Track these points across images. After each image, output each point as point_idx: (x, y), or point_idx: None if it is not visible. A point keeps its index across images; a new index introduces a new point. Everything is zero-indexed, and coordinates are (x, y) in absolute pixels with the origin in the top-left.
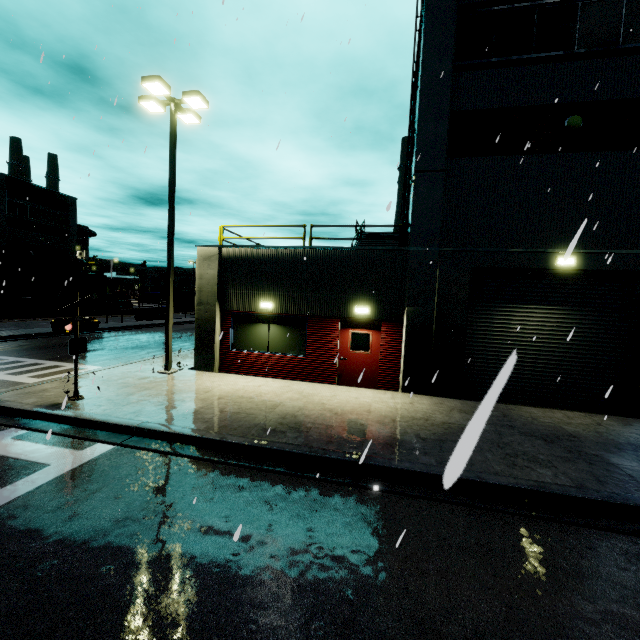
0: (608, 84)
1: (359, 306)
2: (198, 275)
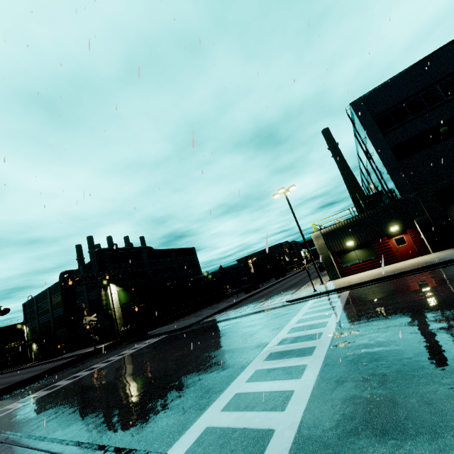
0: (449, 112)
1: (392, 227)
2: (315, 244)
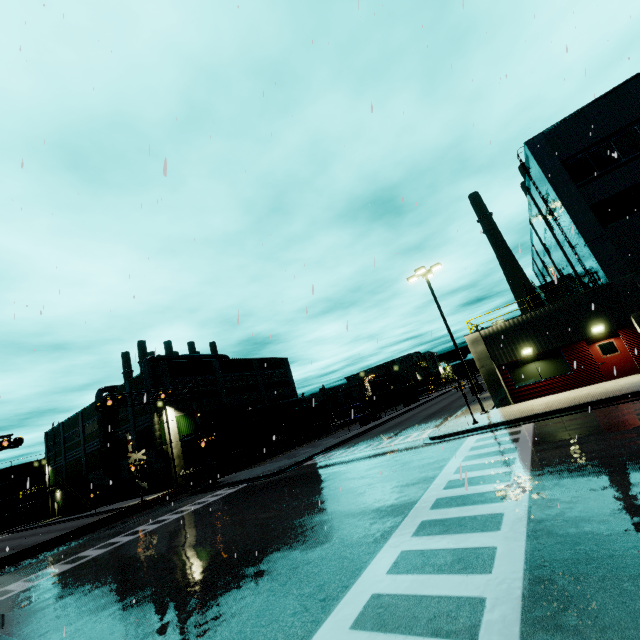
0: None
1: (594, 327)
2: (472, 352)
